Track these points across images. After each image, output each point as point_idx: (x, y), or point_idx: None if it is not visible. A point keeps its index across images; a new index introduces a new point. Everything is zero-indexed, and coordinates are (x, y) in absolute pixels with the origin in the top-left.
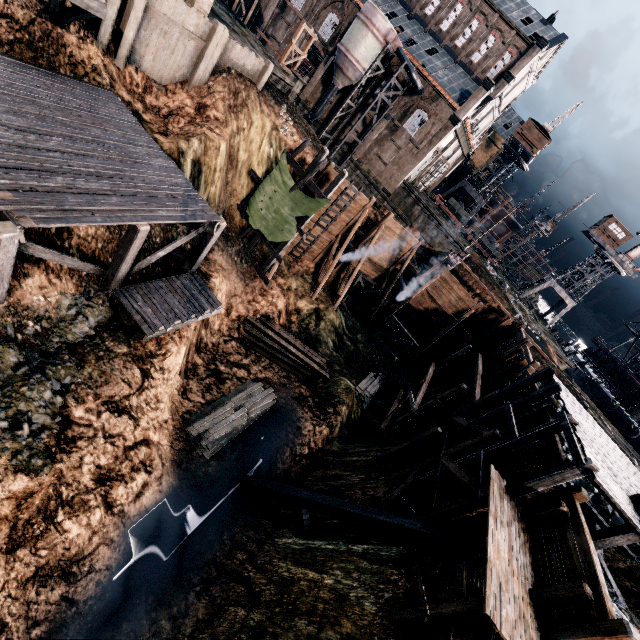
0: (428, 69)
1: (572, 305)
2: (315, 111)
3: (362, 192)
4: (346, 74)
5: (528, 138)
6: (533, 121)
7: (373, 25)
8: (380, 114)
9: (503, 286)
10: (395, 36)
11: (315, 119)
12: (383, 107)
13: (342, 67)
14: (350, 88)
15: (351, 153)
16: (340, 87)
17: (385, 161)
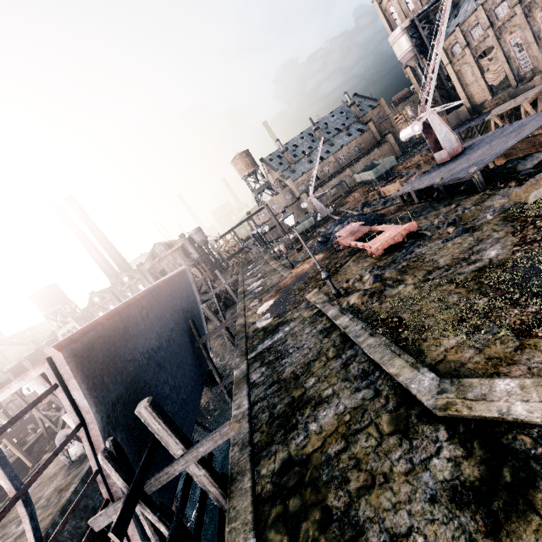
0: None
1: None
2: None
3: None
4: None
5: None
6: None
7: None
8: None
9: None
10: None
11: None
12: None
13: None
14: None
15: None
16: None
17: None
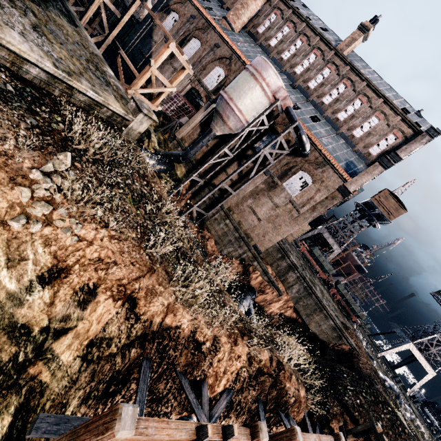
0: (313, 134)
1: (432, 374)
2: (187, 151)
3: (230, 244)
4: (226, 122)
5: (385, 205)
6: (389, 191)
7: (263, 78)
8: (258, 167)
9: (400, 401)
10: (286, 95)
11: (187, 159)
12: (262, 161)
13: (222, 114)
14: (229, 136)
15: (222, 201)
16: (218, 133)
17: (259, 216)
